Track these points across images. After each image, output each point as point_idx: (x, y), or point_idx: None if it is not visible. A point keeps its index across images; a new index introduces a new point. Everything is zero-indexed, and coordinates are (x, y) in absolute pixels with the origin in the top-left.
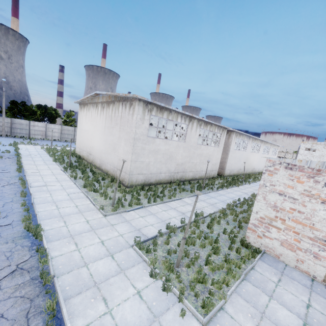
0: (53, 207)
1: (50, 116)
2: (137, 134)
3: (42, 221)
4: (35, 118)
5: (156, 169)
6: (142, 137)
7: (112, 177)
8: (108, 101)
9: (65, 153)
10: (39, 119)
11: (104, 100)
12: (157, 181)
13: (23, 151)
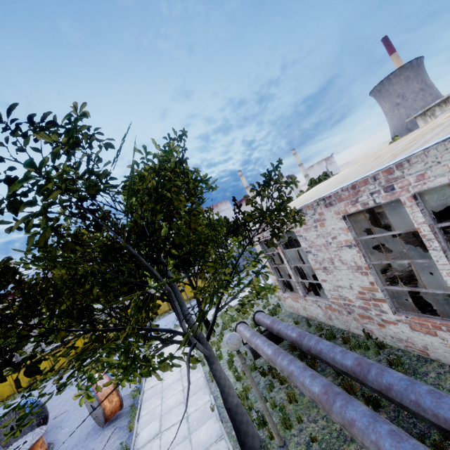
0: None
1: None
2: None
3: None
4: None
5: None
6: None
7: None
8: None
9: None
10: None
11: None
12: None
13: None
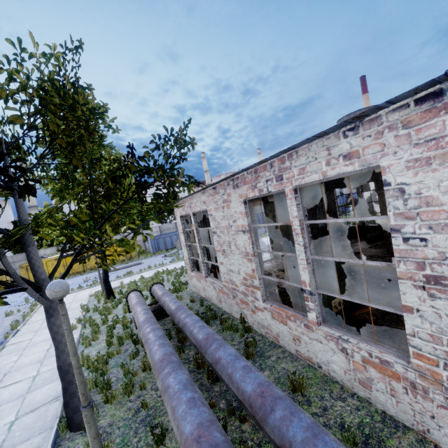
0: None
1: None
2: None
3: None
4: None
5: None
6: None
7: None
8: None
9: None
10: None
11: None
12: None
13: None
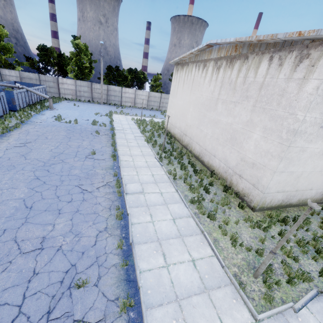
0: (159, 259)
1: (139, 81)
2: (304, 122)
3: (149, 315)
4: (126, 84)
5: (306, 183)
6: (310, 129)
7: (222, 181)
8: (232, 56)
9: (155, 127)
10: (129, 85)
11: (221, 55)
12: (300, 201)
13: (117, 123)
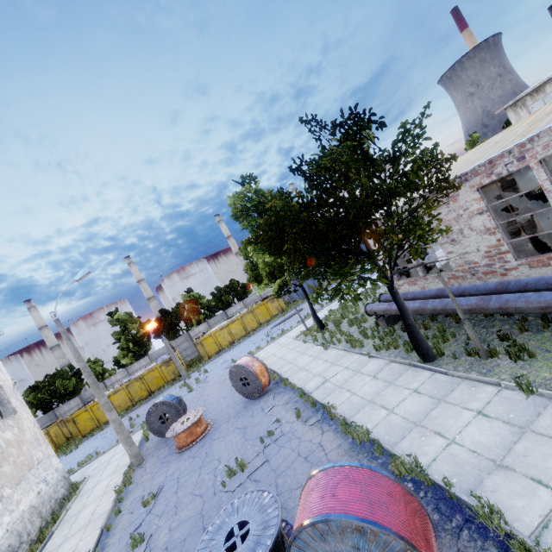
0: None
1: None
2: None
3: None
4: None
5: None
6: None
7: None
8: None
9: None
10: None
11: None
12: None
13: None
